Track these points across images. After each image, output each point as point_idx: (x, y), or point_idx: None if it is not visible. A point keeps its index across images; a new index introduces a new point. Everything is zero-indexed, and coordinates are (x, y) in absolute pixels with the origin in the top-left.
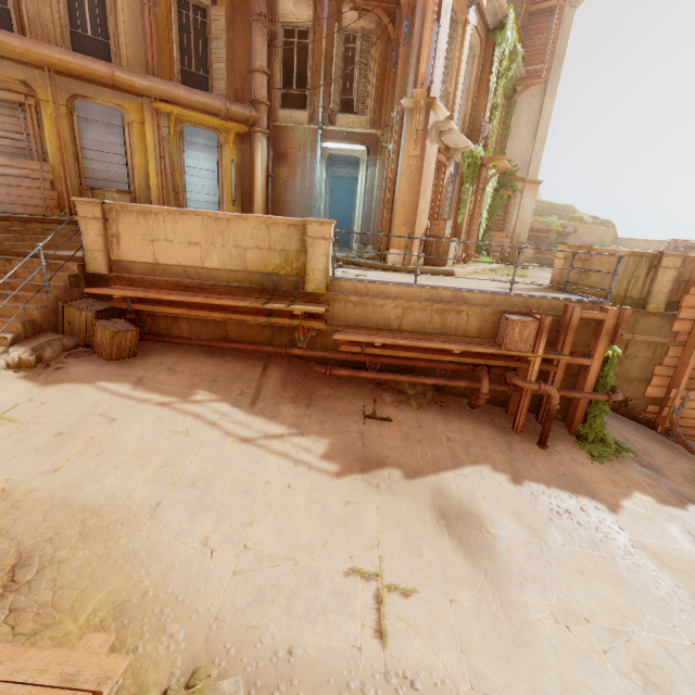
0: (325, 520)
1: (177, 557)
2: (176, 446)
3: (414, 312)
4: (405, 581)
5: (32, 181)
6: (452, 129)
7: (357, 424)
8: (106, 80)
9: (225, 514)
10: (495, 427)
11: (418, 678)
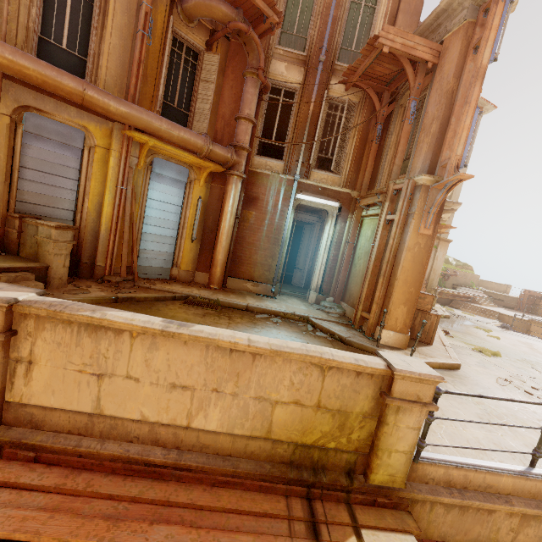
0: None
1: None
2: None
3: (537, 522)
4: None
5: None
6: (455, 209)
7: None
8: (73, 97)
9: None
10: None
11: None
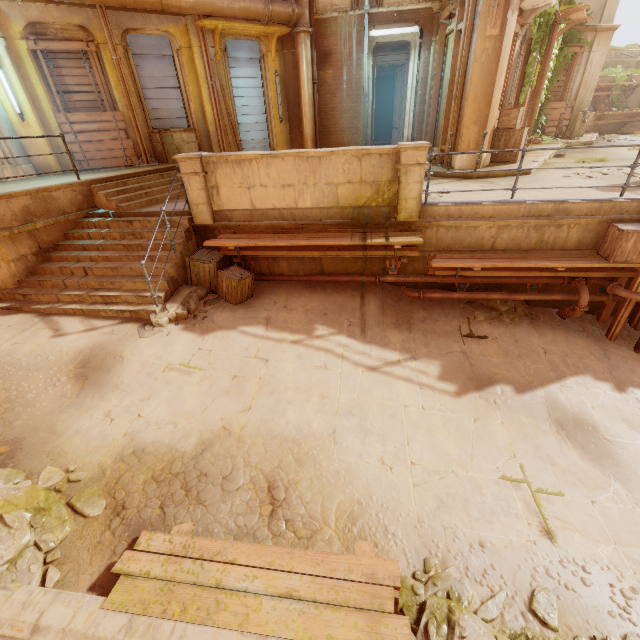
0: (463, 436)
1: (368, 474)
2: (323, 380)
3: (509, 230)
4: (548, 486)
5: (110, 134)
6: None
7: (457, 343)
8: (155, 6)
9: (385, 436)
10: (588, 335)
11: (589, 565)
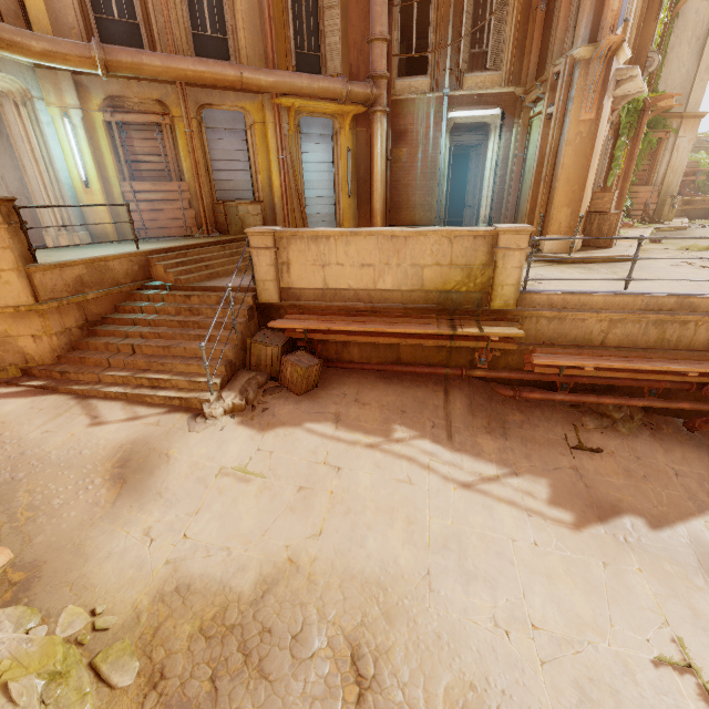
0: (593, 589)
1: (479, 641)
2: (408, 499)
3: (623, 324)
4: None
5: (173, 203)
6: (634, 76)
7: (565, 456)
8: (235, 84)
9: (493, 583)
10: None
11: None
